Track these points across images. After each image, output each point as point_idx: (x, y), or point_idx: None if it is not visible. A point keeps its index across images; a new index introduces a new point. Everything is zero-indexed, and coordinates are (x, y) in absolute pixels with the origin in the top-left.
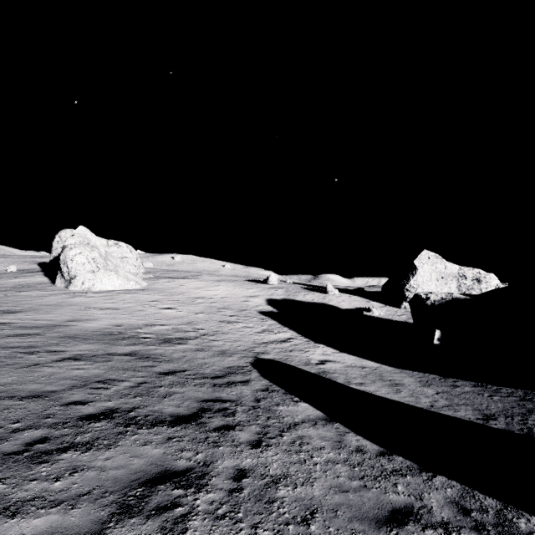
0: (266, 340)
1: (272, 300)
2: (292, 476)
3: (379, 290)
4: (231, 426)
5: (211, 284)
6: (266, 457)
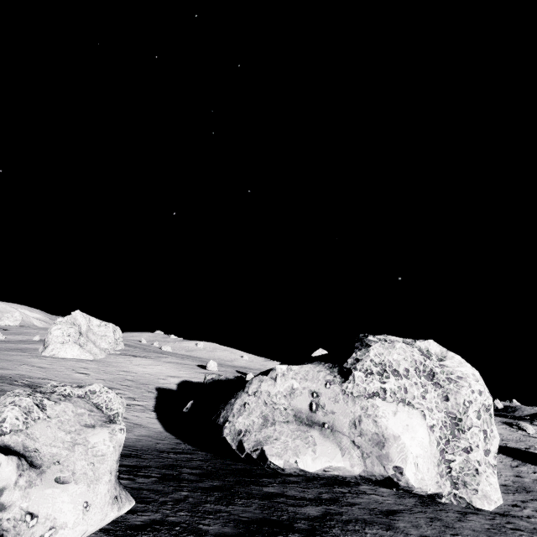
0: None
1: (186, 381)
2: None
3: None
4: None
5: (154, 363)
6: None
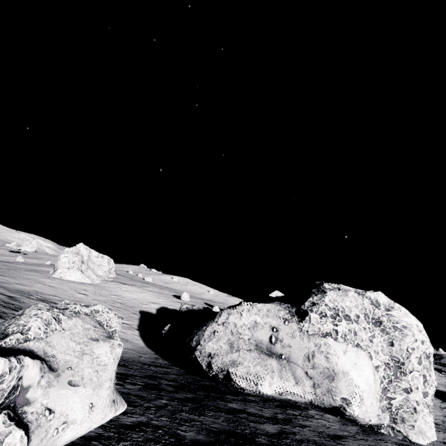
0: None
1: (164, 308)
2: None
3: None
4: None
5: (139, 291)
6: None
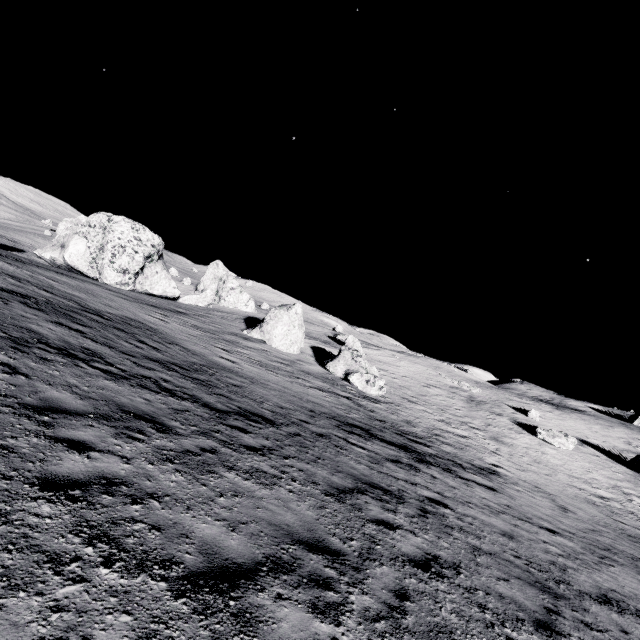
0: None
1: None
2: None
3: None
4: None
5: None
6: None
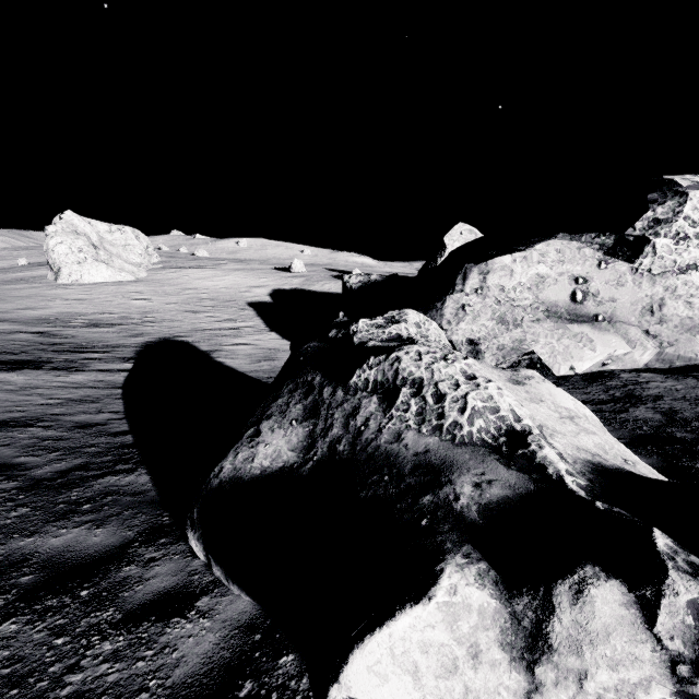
0: (211, 328)
1: (278, 290)
2: (12, 382)
3: None
4: (28, 367)
5: (220, 274)
6: (15, 377)
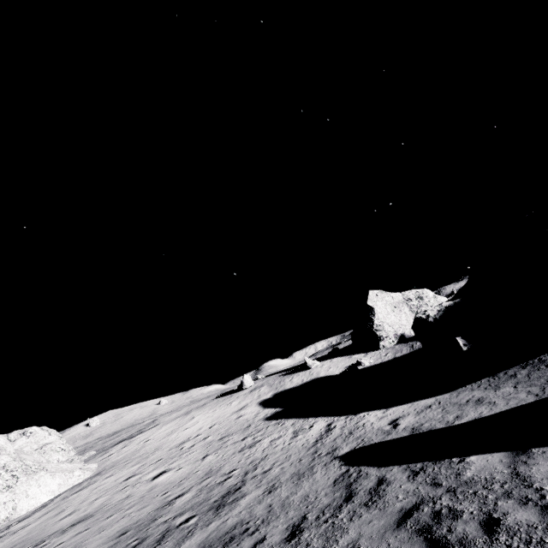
0: (313, 439)
1: (265, 402)
2: None
3: (346, 344)
4: (489, 520)
5: (182, 421)
6: None
